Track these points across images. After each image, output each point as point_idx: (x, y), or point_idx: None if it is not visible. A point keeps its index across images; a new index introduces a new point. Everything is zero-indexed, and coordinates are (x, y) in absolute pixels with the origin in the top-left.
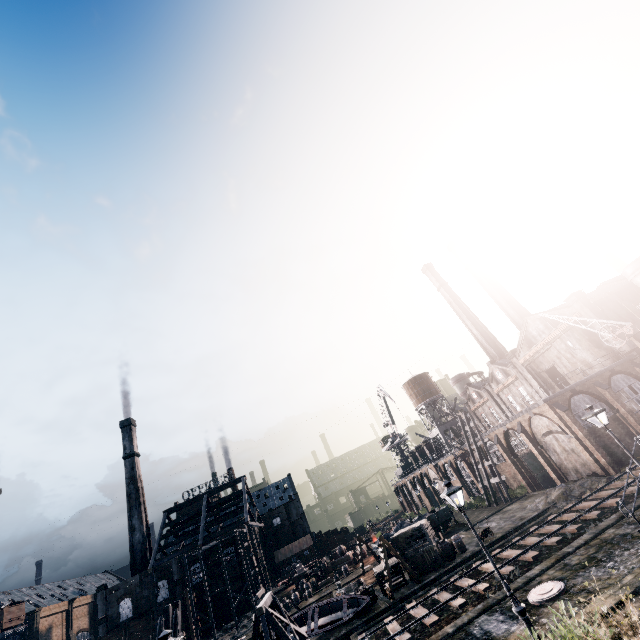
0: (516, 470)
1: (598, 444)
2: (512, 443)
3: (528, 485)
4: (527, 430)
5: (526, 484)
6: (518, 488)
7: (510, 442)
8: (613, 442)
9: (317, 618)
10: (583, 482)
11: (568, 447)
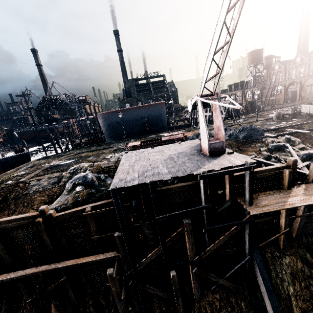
0: (283, 96)
1: None
2: (289, 87)
3: (283, 102)
4: (302, 83)
5: (283, 101)
6: (280, 102)
7: (289, 87)
8: None
9: None
10: (309, 101)
11: (312, 91)
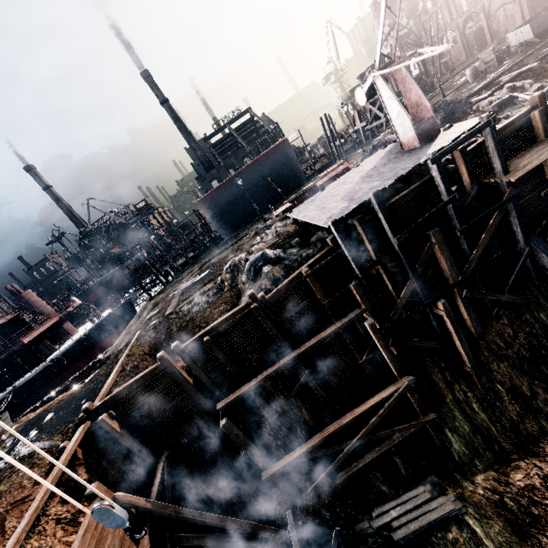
0: (462, 48)
1: (530, 6)
2: (467, 27)
3: (466, 56)
4: (486, 9)
5: (465, 56)
6: (460, 59)
7: (465, 27)
8: (537, 5)
9: (372, 122)
10: None
11: (510, 14)
